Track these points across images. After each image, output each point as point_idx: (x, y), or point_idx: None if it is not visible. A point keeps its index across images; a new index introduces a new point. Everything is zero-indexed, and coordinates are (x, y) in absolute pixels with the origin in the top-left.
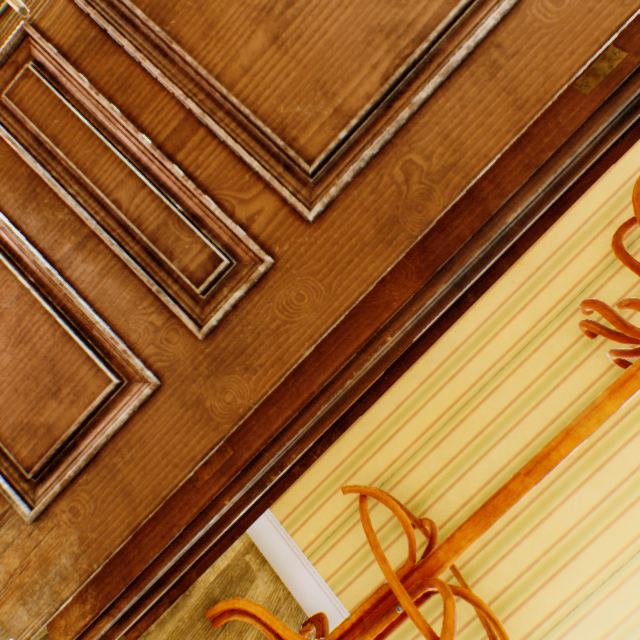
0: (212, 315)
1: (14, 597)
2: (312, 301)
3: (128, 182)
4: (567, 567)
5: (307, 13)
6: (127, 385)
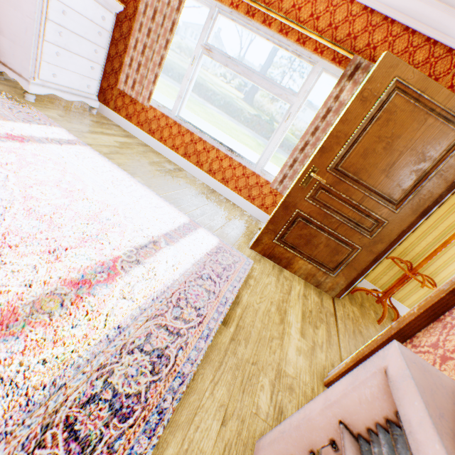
0: (372, 234)
1: (330, 290)
2: (396, 228)
3: (350, 211)
4: (450, 265)
5: (394, 169)
6: (352, 250)
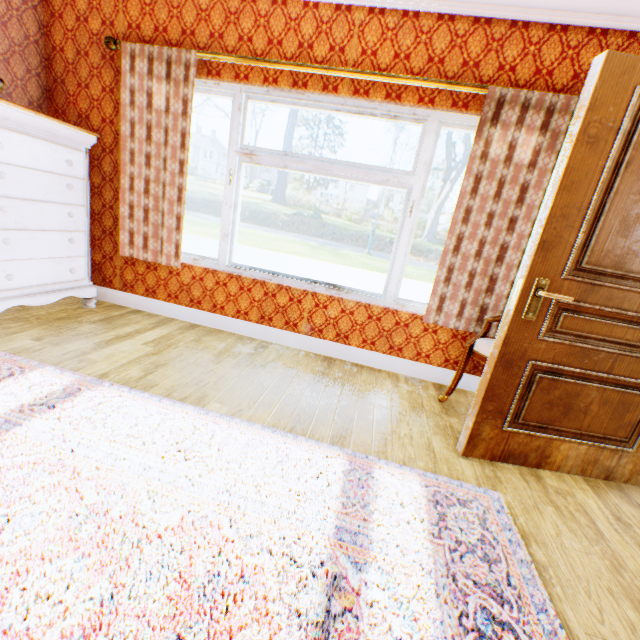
0: None
1: (633, 475)
2: None
3: (627, 331)
4: None
5: None
6: None
